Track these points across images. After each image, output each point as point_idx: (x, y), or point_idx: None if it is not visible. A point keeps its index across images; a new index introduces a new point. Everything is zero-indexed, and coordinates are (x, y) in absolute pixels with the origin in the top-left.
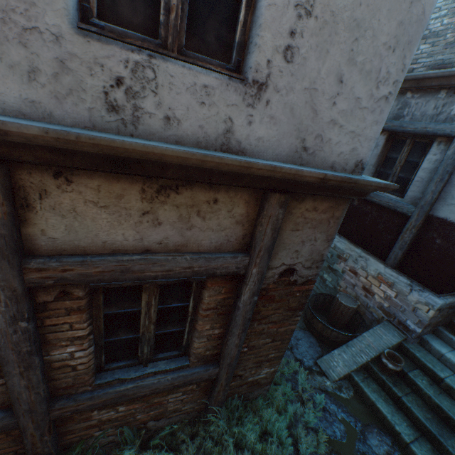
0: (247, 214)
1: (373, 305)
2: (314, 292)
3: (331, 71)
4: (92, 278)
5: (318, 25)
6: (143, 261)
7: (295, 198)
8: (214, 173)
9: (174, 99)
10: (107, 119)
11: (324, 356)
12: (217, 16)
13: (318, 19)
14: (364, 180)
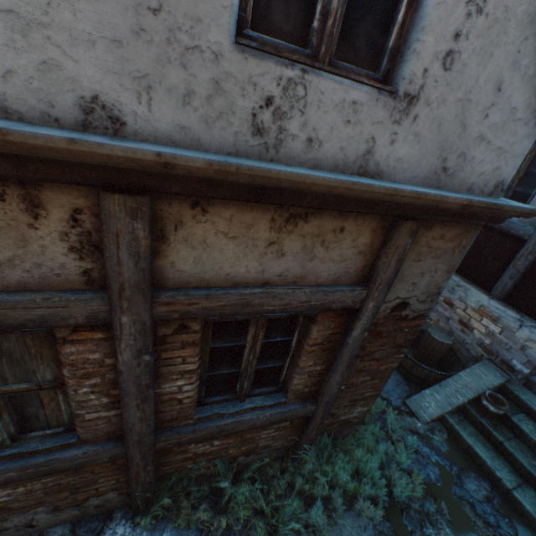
0: (371, 243)
1: (471, 341)
2: None
3: (490, 78)
4: (214, 312)
5: (487, 24)
6: (263, 295)
7: (423, 225)
8: (350, 201)
9: (320, 118)
10: (251, 143)
11: (413, 396)
12: (371, 17)
13: (488, 17)
14: (509, 206)
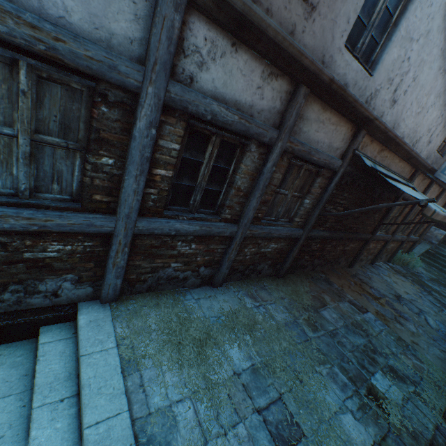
0: None
1: None
2: None
3: None
4: None
5: None
6: None
7: None
8: None
9: None
10: None
11: None
12: None
13: None
14: None
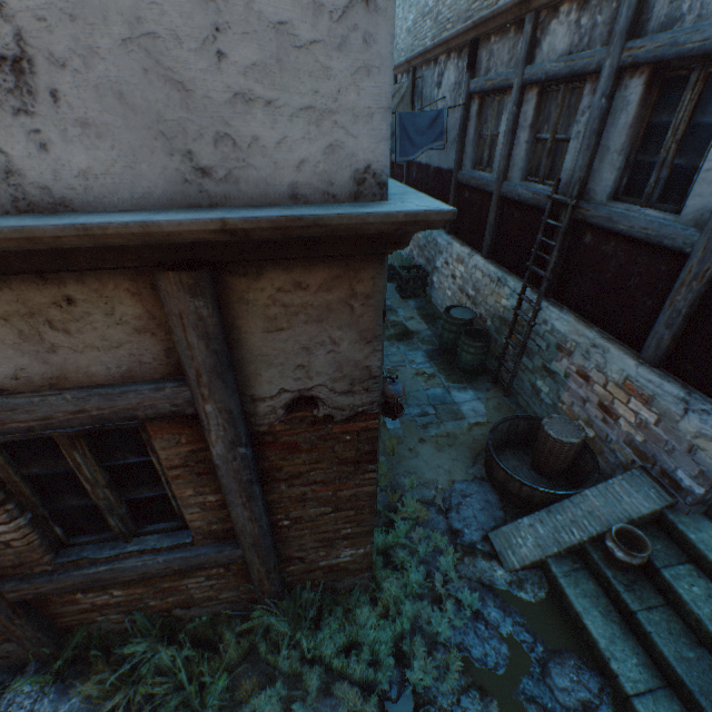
0: (151, 314)
1: (617, 438)
2: (522, 412)
3: None
4: None
5: None
6: None
7: (240, 272)
8: (9, 257)
9: None
10: None
11: (503, 527)
12: None
13: None
14: (340, 216)
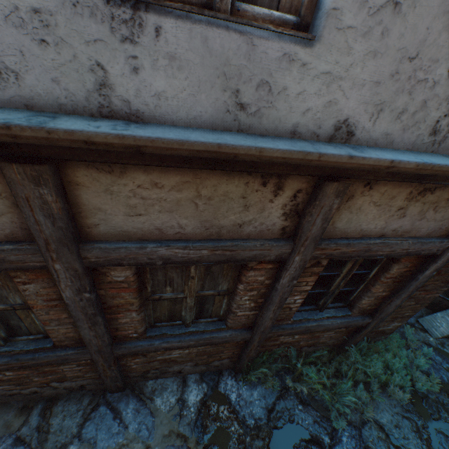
0: None
1: None
2: None
3: None
4: (345, 255)
5: None
6: (381, 244)
7: None
8: None
9: None
10: (424, 141)
11: (426, 317)
12: None
13: None
14: None
